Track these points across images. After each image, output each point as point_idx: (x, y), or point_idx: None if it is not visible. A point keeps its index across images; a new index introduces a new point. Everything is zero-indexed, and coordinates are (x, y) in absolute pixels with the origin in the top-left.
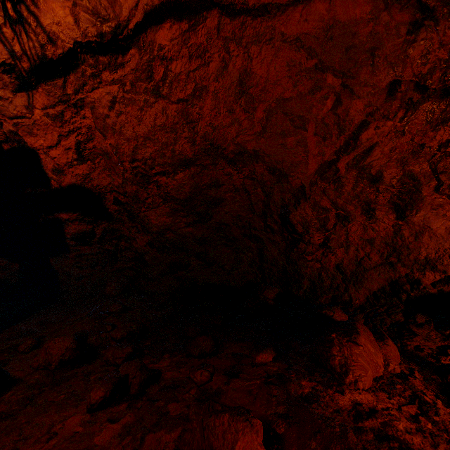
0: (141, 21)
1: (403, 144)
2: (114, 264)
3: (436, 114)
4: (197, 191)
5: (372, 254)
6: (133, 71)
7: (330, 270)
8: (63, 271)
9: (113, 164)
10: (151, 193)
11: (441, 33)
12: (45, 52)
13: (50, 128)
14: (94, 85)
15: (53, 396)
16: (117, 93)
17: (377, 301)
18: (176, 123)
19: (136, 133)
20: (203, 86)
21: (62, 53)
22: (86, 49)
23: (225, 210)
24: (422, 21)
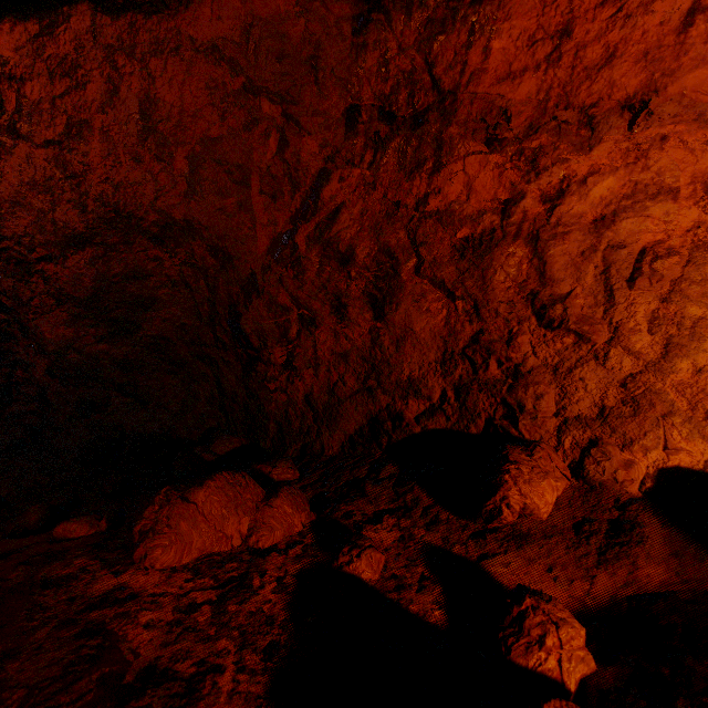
0: None
1: (375, 203)
2: (7, 407)
3: (409, 154)
4: (106, 286)
5: (347, 376)
6: None
7: (298, 404)
8: None
9: None
10: (37, 289)
11: (397, 31)
12: None
13: None
14: None
15: None
16: None
17: (354, 451)
18: (49, 178)
19: None
20: (82, 121)
21: None
22: None
23: (162, 316)
24: (370, 14)
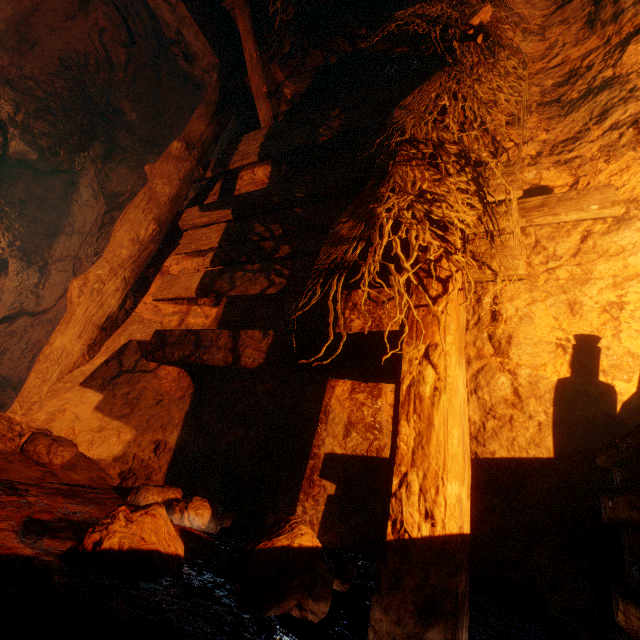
0: None
1: None
2: None
3: None
4: None
5: None
6: None
7: None
8: None
9: None
10: None
11: None
12: None
13: None
14: None
15: None
16: None
17: None
18: None
19: None
20: (8, 348)
21: None
22: None
23: None
24: None
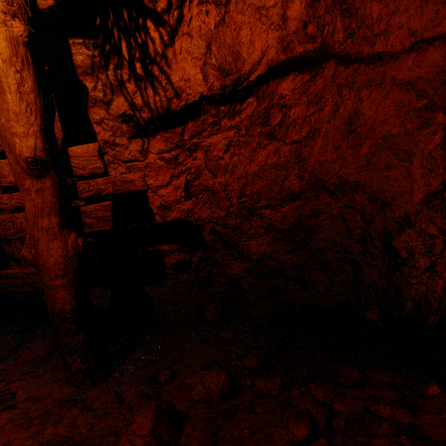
0: (263, 74)
1: None
2: (208, 289)
3: None
4: (299, 221)
5: None
6: (248, 117)
7: (436, 292)
8: (159, 298)
9: (218, 199)
10: (254, 224)
11: None
12: (170, 105)
13: (163, 170)
14: (212, 131)
15: (235, 430)
16: (233, 138)
17: None
18: (287, 162)
19: (246, 172)
20: (316, 128)
21: (184, 104)
22: (210, 101)
23: (320, 236)
24: None
